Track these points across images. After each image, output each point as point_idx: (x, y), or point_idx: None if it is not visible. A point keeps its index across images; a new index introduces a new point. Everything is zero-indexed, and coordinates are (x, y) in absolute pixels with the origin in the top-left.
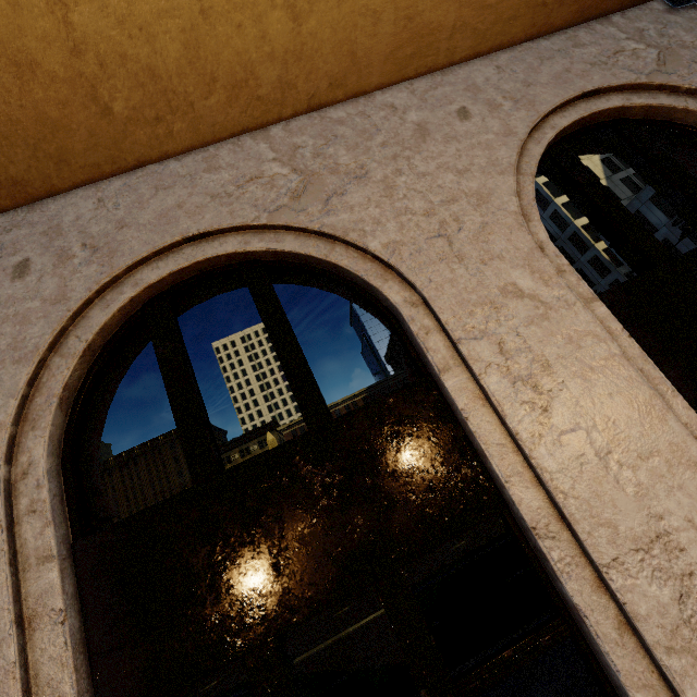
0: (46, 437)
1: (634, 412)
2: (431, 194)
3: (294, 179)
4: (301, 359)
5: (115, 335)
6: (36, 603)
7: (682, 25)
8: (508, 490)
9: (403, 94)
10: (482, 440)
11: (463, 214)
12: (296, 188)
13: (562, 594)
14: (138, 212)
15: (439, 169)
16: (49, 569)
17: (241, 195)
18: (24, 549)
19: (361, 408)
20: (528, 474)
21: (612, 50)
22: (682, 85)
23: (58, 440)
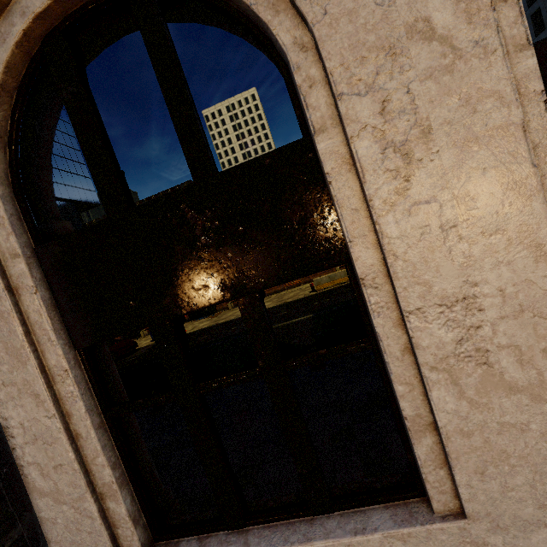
0: None
1: (501, 190)
2: None
3: None
4: (188, 112)
5: (25, 77)
6: (17, 281)
7: None
8: (349, 248)
9: None
10: (339, 204)
11: None
12: None
13: (372, 325)
14: None
15: None
16: (19, 262)
17: None
18: (0, 248)
19: (239, 166)
20: (372, 237)
21: None
22: None
23: (4, 173)
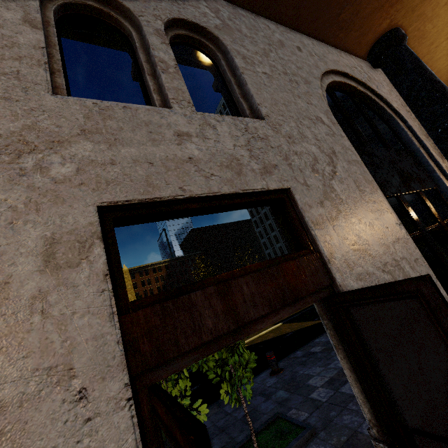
0: None
1: None
2: None
3: None
4: None
5: None
6: None
7: None
8: None
9: None
10: None
11: None
12: None
13: None
14: None
15: None
16: None
17: None
18: None
19: None
20: None
21: None
22: None
23: None
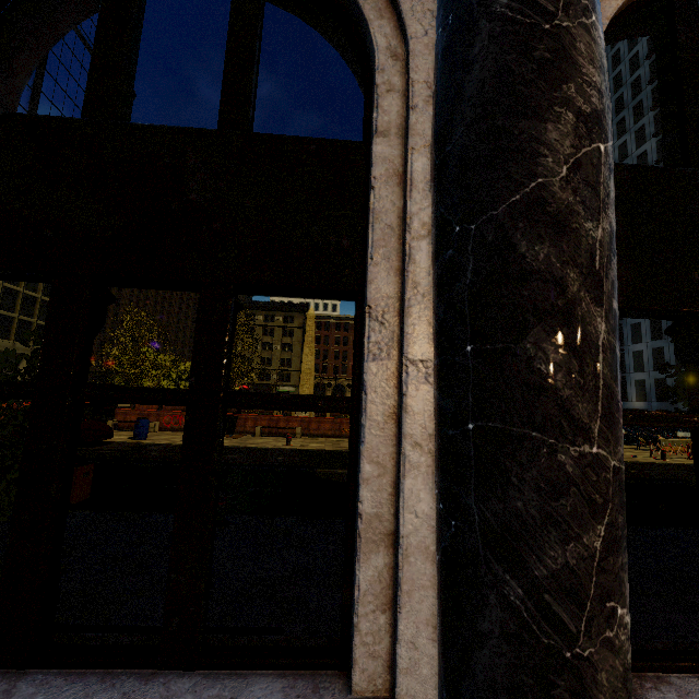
0: None
1: None
2: None
3: None
4: None
5: (641, 1)
6: None
7: None
8: None
9: None
10: None
11: None
12: None
13: None
14: None
15: None
16: None
17: None
18: None
19: None
20: None
21: None
22: None
23: None
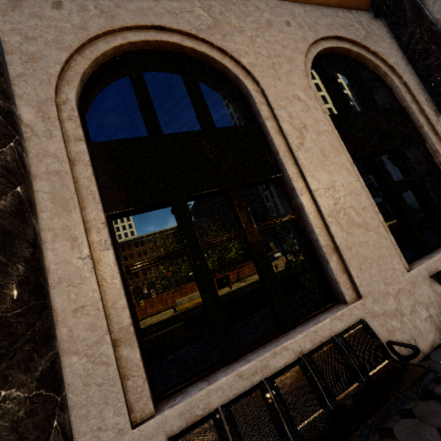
0: (75, 90)
1: (332, 149)
2: (270, 50)
3: (209, 20)
4: (203, 101)
5: (108, 62)
6: (75, 155)
7: (376, 26)
8: (285, 164)
9: (263, 4)
10: (278, 146)
11: (282, 63)
12: (210, 24)
13: (297, 203)
14: (127, 3)
15: (275, 42)
16: (81, 144)
17: (183, 16)
18: (67, 133)
19: (229, 127)
20: (293, 161)
21: (350, 24)
22: (371, 48)
23: (78, 97)
